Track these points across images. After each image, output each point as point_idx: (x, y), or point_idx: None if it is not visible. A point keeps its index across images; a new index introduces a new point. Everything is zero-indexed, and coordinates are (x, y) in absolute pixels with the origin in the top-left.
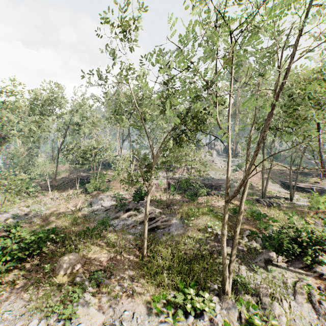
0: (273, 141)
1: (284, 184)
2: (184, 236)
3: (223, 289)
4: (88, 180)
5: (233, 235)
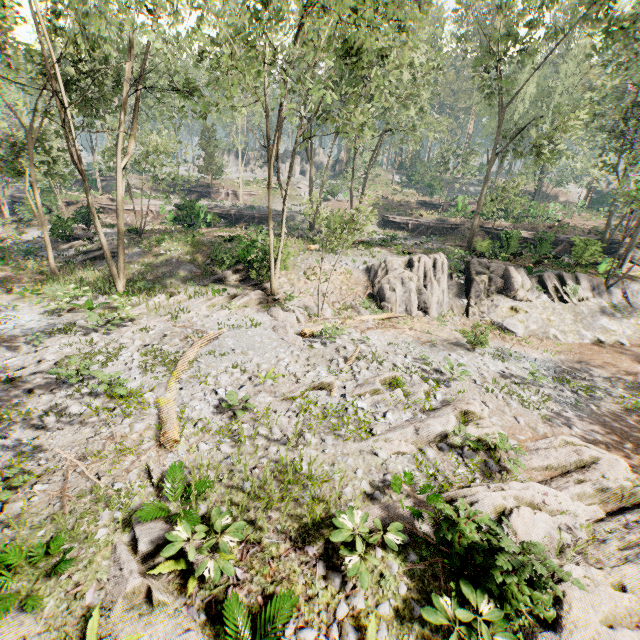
0: (336, 136)
1: (383, 219)
2: (134, 262)
3: (115, 288)
4: (20, 200)
5: (194, 258)
